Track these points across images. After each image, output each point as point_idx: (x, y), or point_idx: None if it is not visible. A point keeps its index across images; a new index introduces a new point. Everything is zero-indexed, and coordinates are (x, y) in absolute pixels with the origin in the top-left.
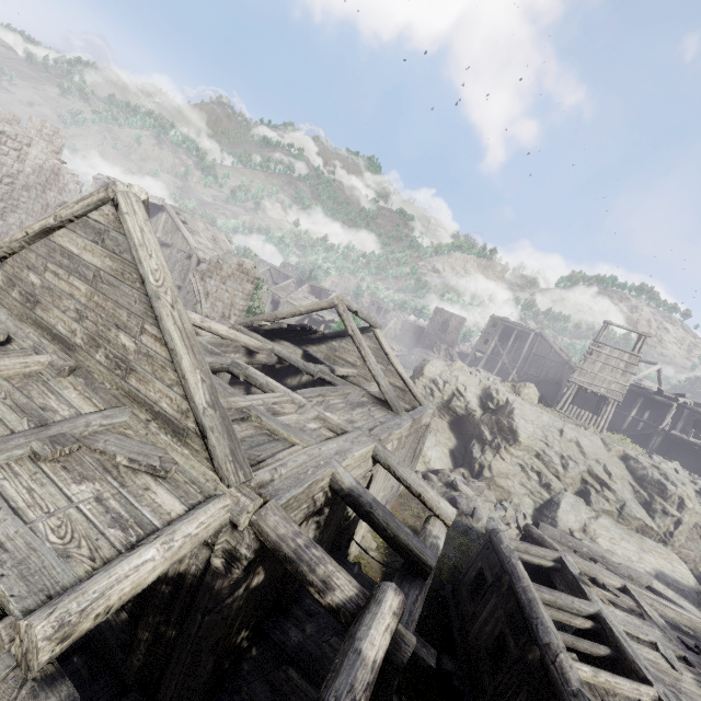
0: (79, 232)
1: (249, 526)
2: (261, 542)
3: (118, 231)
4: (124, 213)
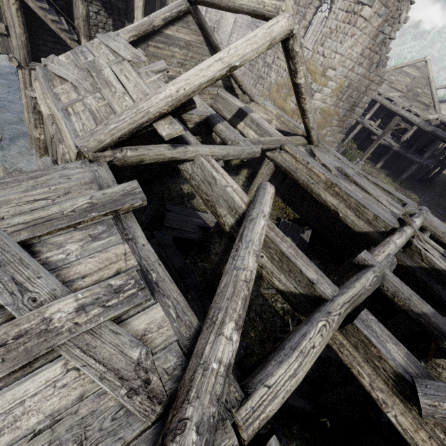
0: (411, 68)
1: (439, 120)
2: (439, 123)
3: (424, 68)
4: (428, 64)
